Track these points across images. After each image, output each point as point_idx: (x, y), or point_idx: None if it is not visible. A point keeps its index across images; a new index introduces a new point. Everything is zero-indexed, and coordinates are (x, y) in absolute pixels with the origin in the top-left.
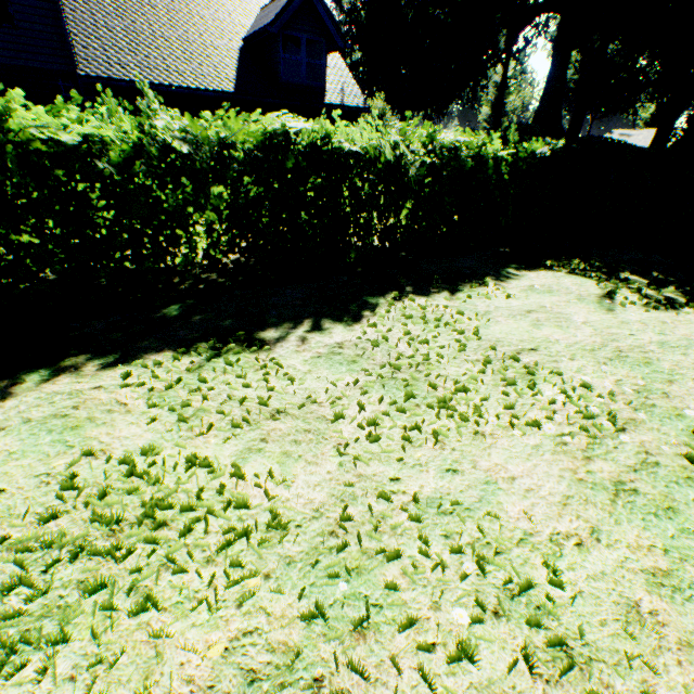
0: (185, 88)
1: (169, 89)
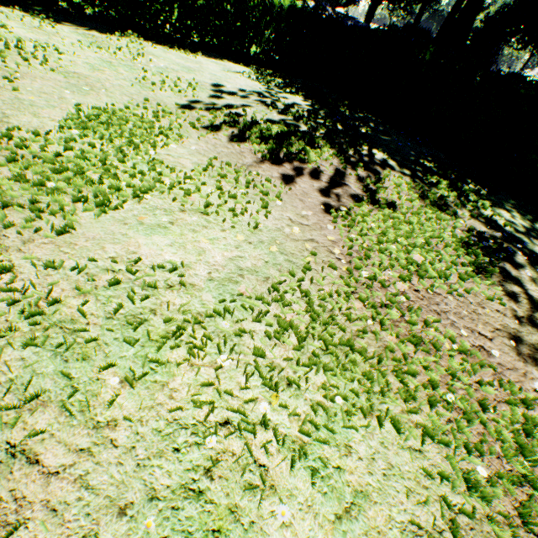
0: None
1: None
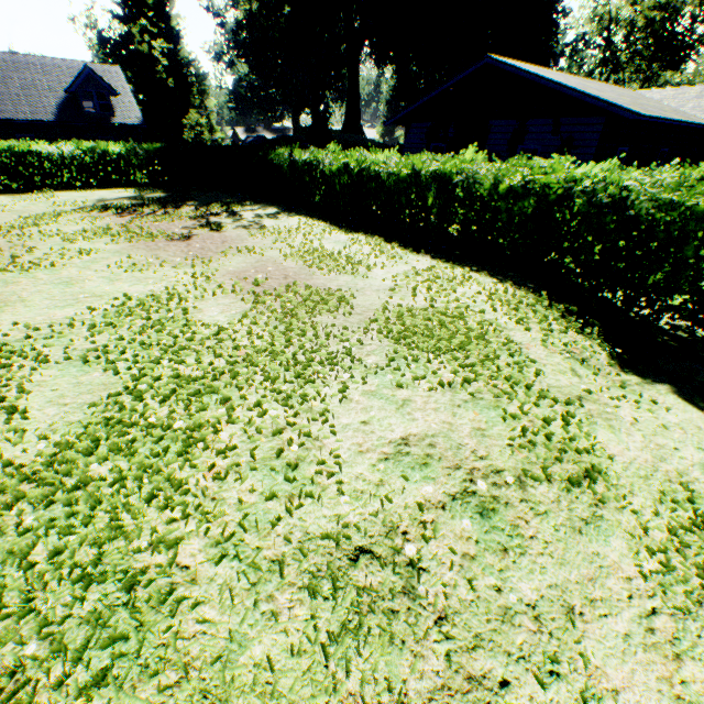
0: (27, 121)
1: (18, 122)
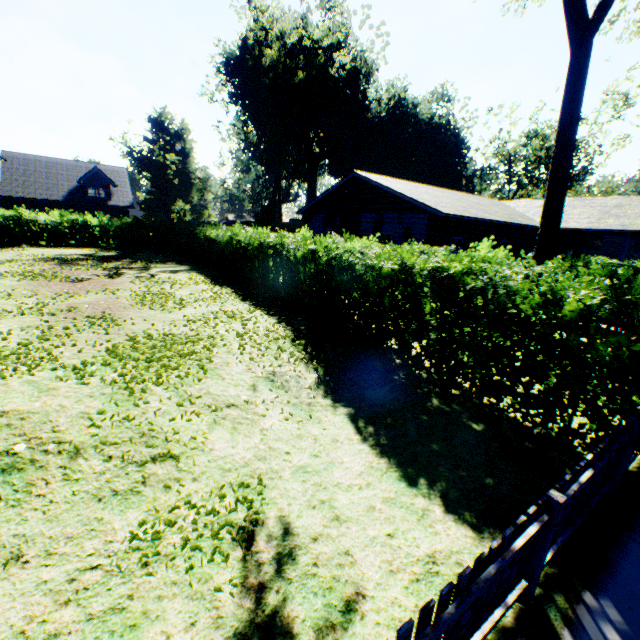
0: (42, 199)
1: (34, 200)
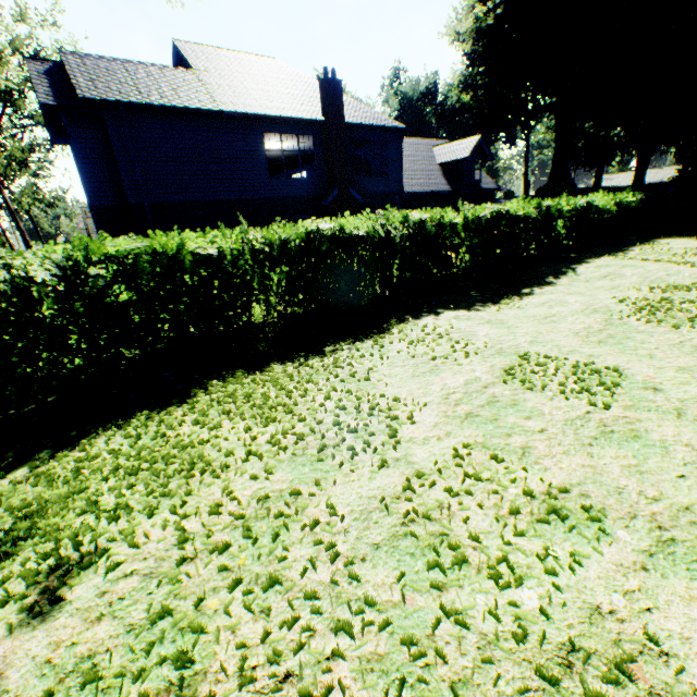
0: (435, 192)
1: (432, 193)
